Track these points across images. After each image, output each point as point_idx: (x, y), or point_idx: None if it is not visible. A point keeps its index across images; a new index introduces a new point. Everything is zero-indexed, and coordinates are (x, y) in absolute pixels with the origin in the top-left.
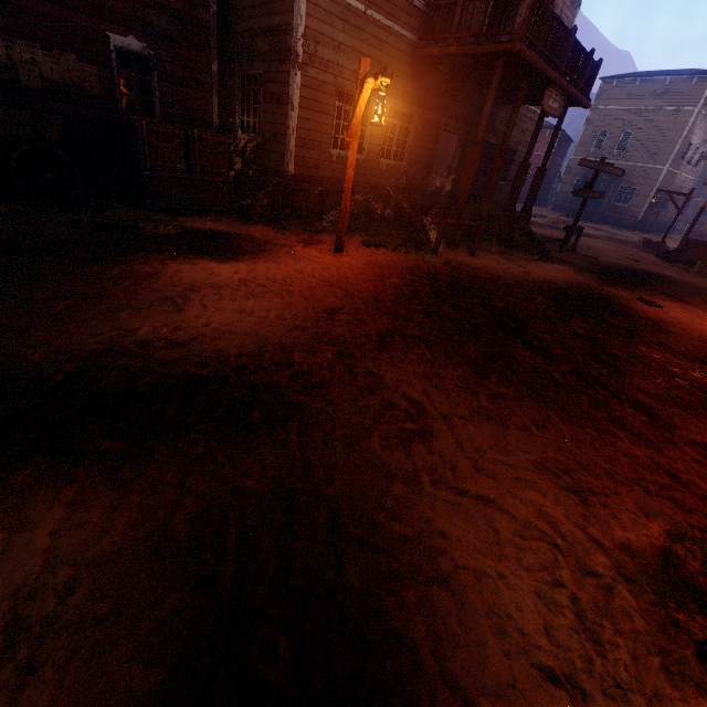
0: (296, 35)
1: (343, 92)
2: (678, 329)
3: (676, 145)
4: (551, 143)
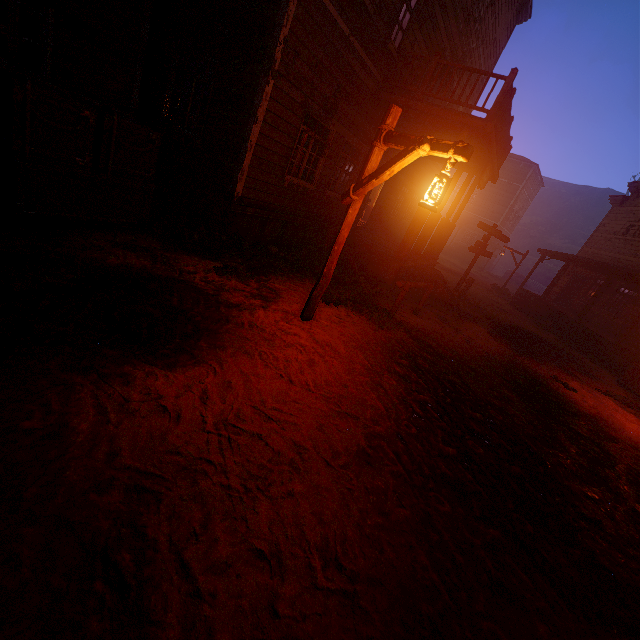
0: (277, 36)
1: (308, 114)
2: (614, 431)
3: (506, 209)
4: (463, 204)
